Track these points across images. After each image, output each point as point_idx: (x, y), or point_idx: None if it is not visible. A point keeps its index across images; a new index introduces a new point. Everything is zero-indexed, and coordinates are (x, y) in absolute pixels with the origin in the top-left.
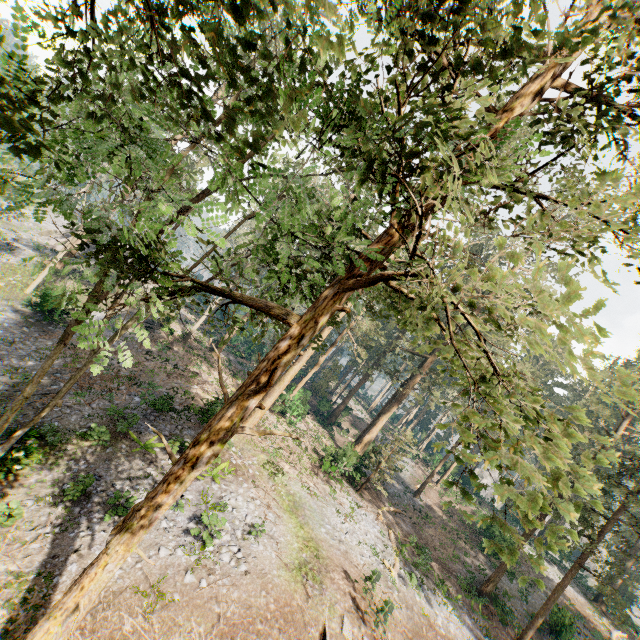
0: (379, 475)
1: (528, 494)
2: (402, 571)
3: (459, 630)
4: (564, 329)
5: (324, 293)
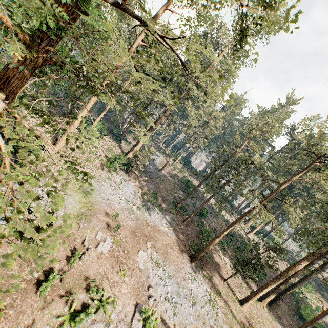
0: (136, 167)
1: None
2: (140, 205)
3: (161, 222)
4: None
5: None
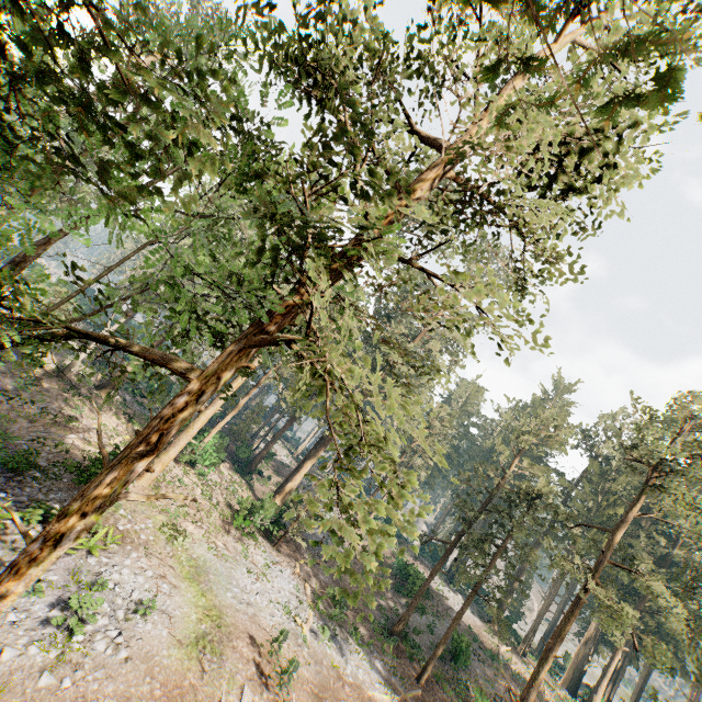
0: (299, 526)
1: (351, 556)
2: (315, 625)
3: (368, 675)
4: (410, 413)
5: (230, 349)
